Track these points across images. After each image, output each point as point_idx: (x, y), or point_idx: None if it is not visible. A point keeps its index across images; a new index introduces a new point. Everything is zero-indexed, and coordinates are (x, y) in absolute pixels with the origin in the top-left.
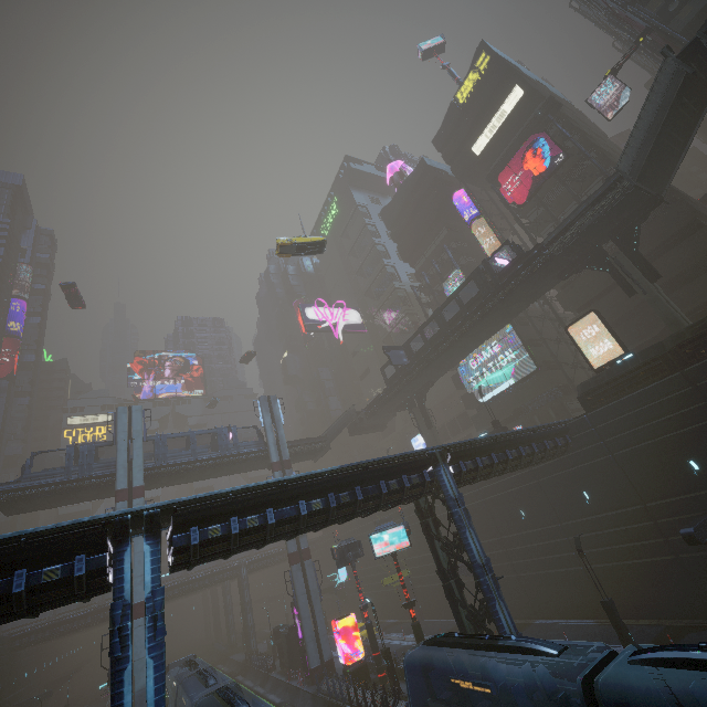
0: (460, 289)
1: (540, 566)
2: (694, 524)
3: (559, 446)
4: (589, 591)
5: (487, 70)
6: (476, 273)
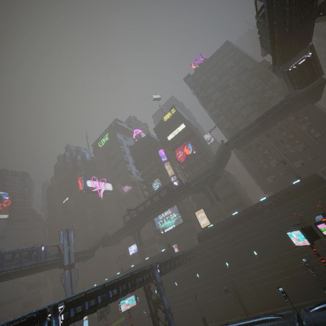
0: (160, 191)
1: (181, 306)
2: (227, 285)
3: (191, 257)
4: (197, 314)
5: (174, 114)
6: (167, 186)
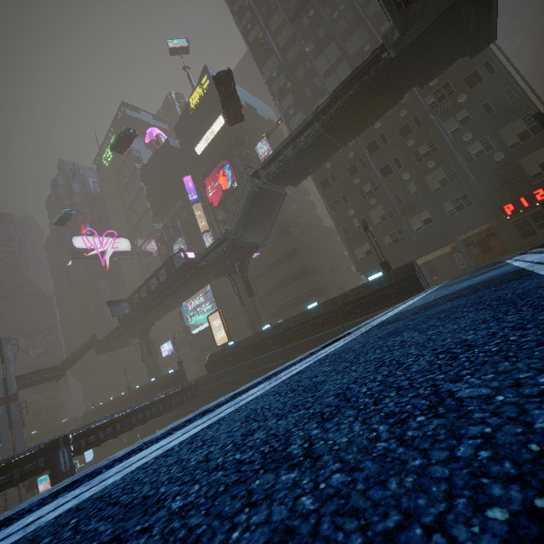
0: (158, 271)
1: None
2: None
3: (185, 399)
4: None
5: (208, 90)
6: (166, 263)
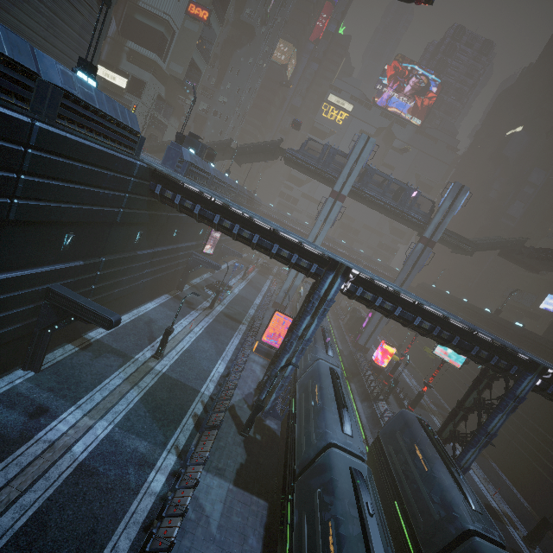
0: None
1: (534, 458)
2: None
3: None
4: (549, 501)
5: None
6: None
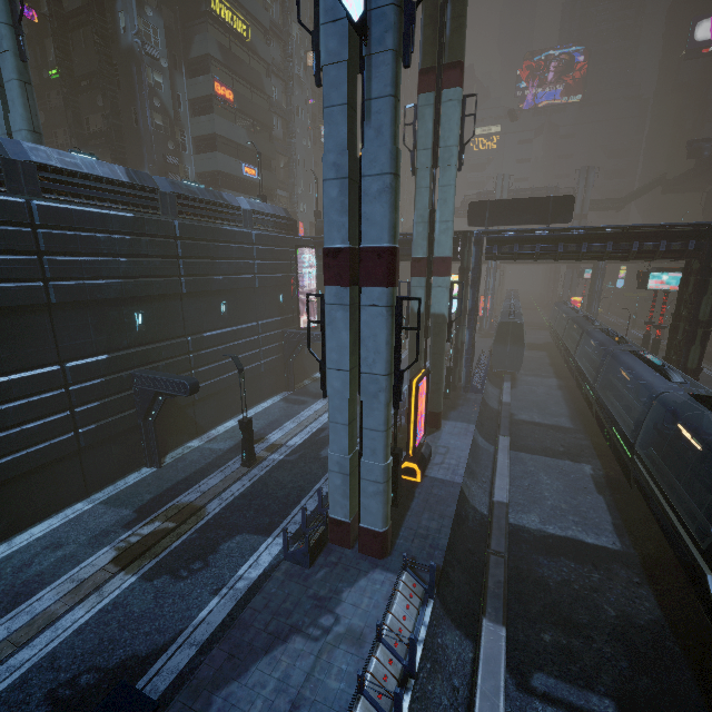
0: None
1: None
2: None
3: None
4: None
5: None
6: None
